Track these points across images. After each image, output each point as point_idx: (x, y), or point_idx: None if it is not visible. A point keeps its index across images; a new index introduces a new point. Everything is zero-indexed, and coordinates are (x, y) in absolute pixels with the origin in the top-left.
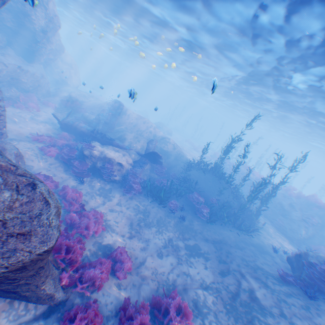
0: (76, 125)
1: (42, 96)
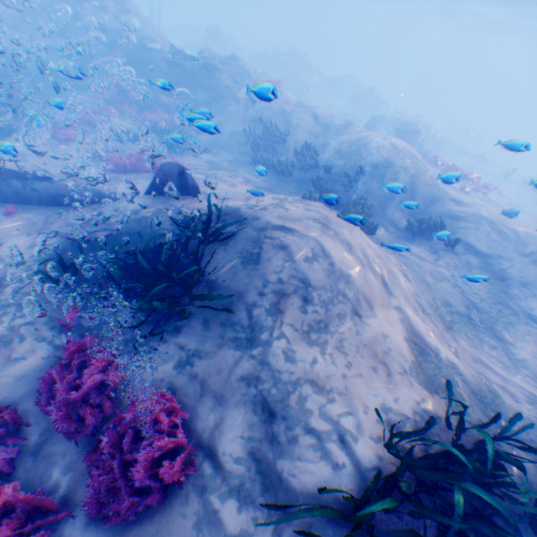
0: None
1: None
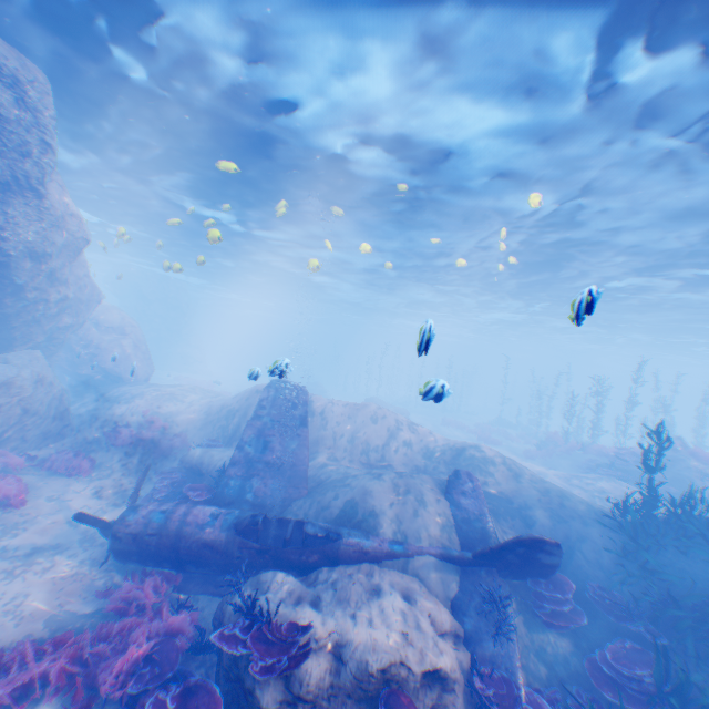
0: (176, 519)
1: (41, 438)
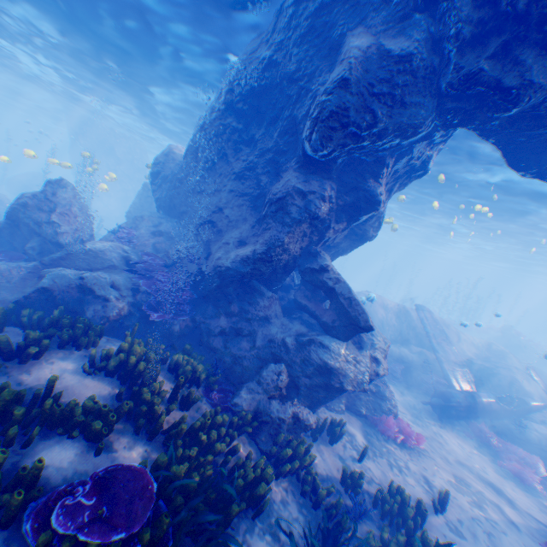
0: (478, 400)
1: None
